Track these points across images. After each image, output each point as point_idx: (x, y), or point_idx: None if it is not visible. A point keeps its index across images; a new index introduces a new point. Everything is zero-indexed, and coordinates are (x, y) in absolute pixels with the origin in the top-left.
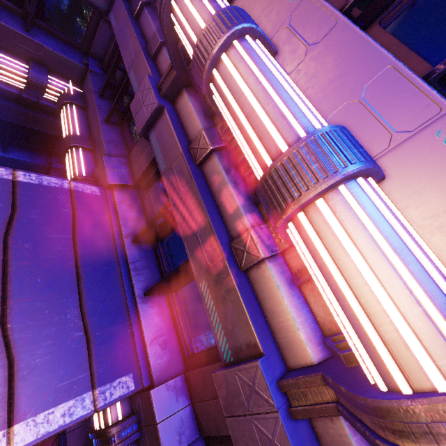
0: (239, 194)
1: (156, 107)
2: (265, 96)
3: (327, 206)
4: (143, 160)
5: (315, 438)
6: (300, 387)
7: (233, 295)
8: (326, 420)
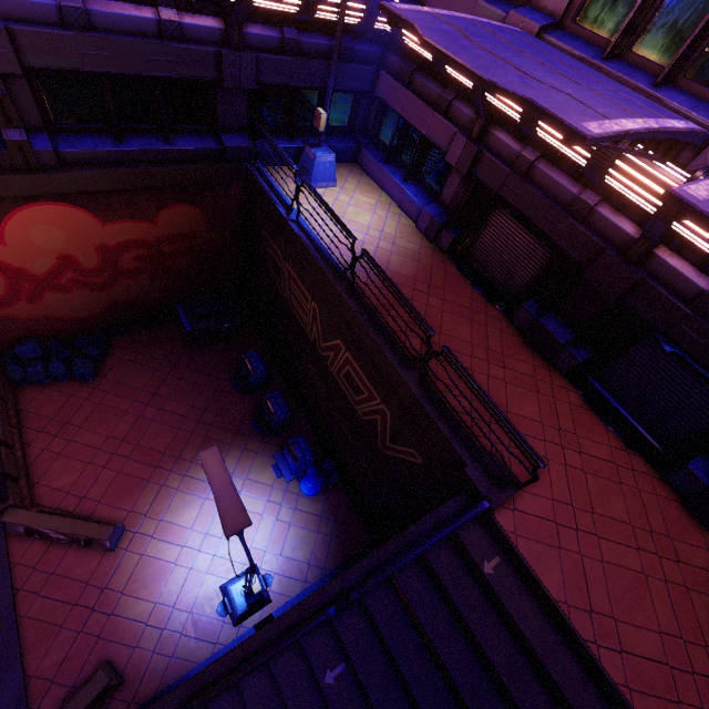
0: None
1: None
2: None
3: None
4: None
5: None
6: None
7: None
8: None
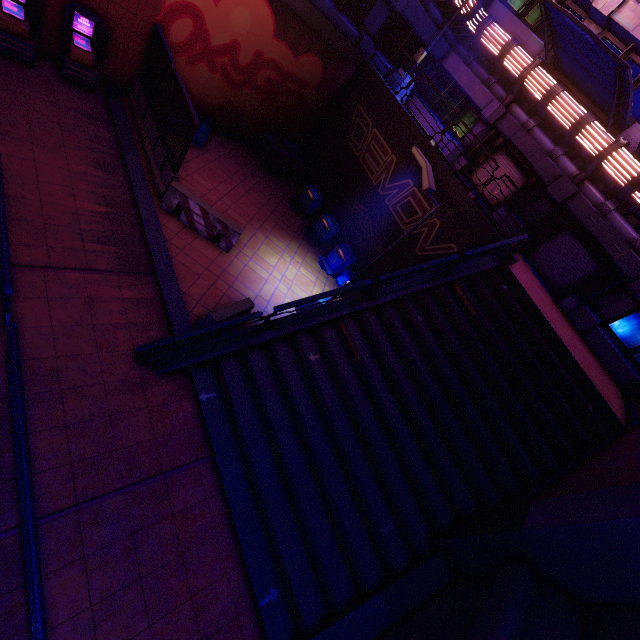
0: None
1: None
2: None
3: None
4: None
5: None
6: None
7: None
8: None
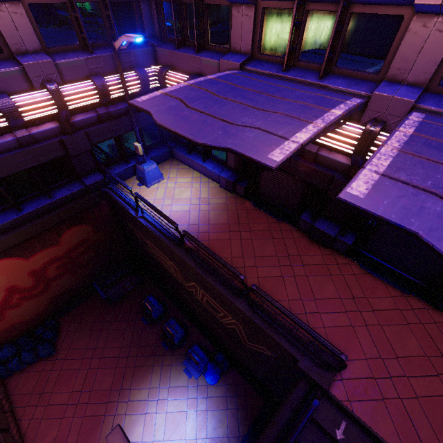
0: None
1: None
2: None
3: None
4: (246, 31)
5: None
6: None
7: None
8: None
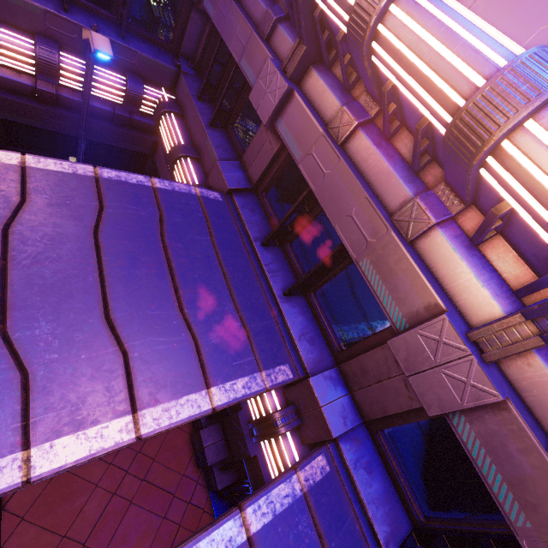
0: (395, 166)
1: (285, 91)
2: (452, 36)
3: (538, 125)
4: (262, 159)
5: (509, 384)
6: (494, 330)
7: (404, 264)
8: (522, 366)
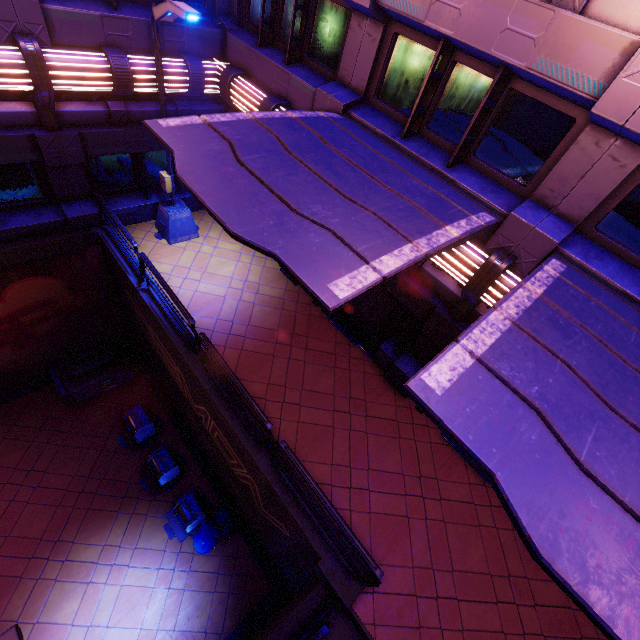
0: None
1: None
2: None
3: None
4: (364, 59)
5: None
6: None
7: (584, 31)
8: None
